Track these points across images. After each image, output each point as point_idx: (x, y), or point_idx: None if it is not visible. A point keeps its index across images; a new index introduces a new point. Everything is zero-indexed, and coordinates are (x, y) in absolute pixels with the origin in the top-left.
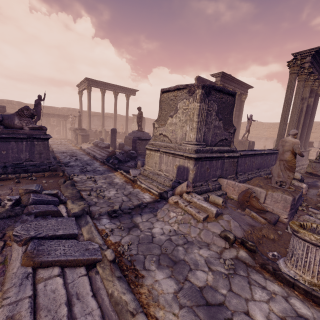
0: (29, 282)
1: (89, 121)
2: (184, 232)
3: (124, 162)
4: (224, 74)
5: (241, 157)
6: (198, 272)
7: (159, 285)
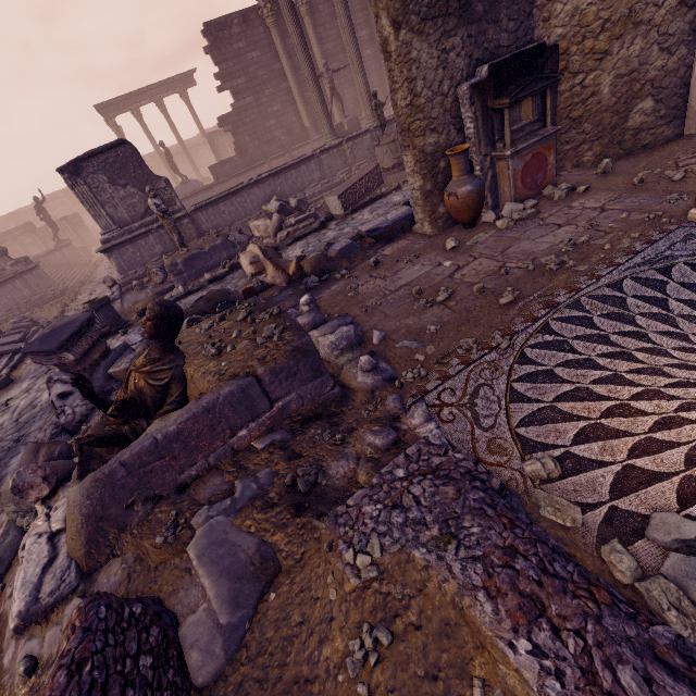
0: None
1: None
2: None
3: None
4: None
5: (204, 210)
6: None
7: None
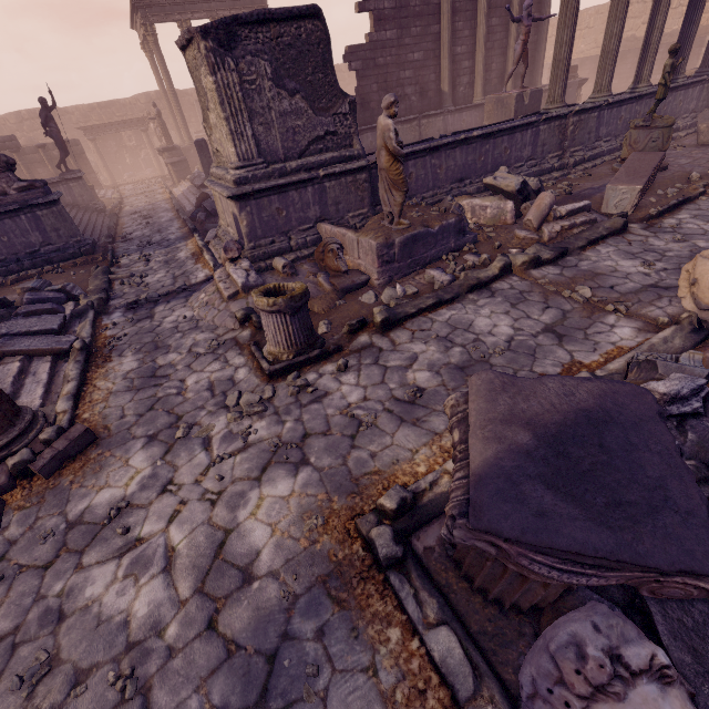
0: None
1: (184, 124)
2: (202, 317)
3: (216, 214)
4: None
5: None
6: (172, 355)
7: (121, 366)
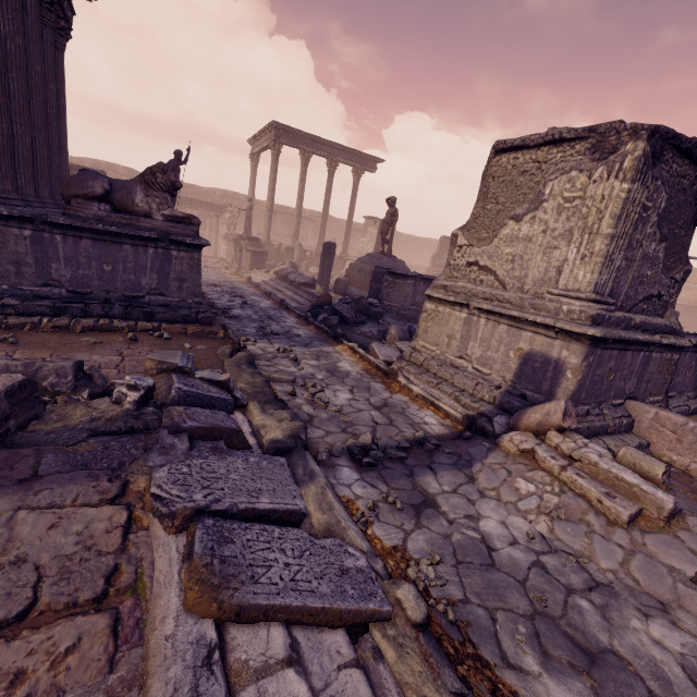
0: (218, 689)
1: (269, 223)
2: (574, 549)
3: (352, 323)
4: None
5: (686, 350)
6: None
7: None
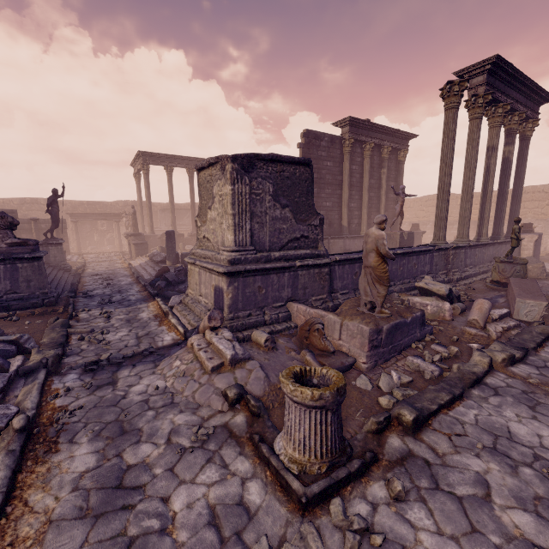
0: None
1: (151, 221)
2: (177, 390)
3: (175, 284)
4: (354, 120)
5: (342, 264)
6: (145, 446)
7: (71, 462)
